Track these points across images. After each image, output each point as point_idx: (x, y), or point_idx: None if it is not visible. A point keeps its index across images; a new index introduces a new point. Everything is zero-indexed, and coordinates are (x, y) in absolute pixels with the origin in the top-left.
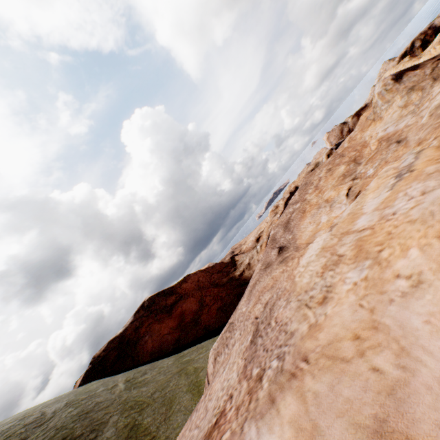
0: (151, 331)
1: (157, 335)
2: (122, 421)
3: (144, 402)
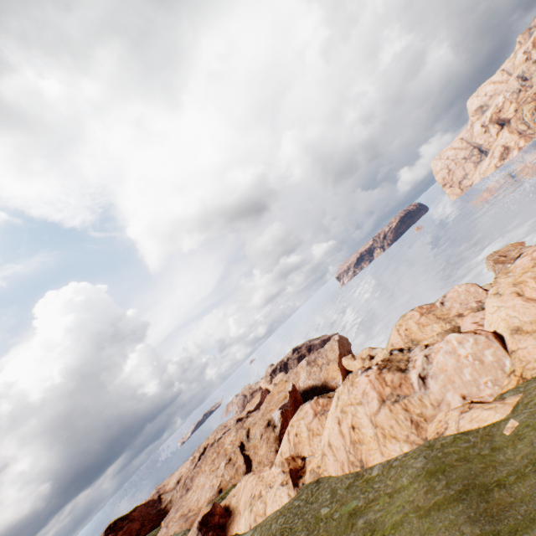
0: None
1: None
2: None
3: None
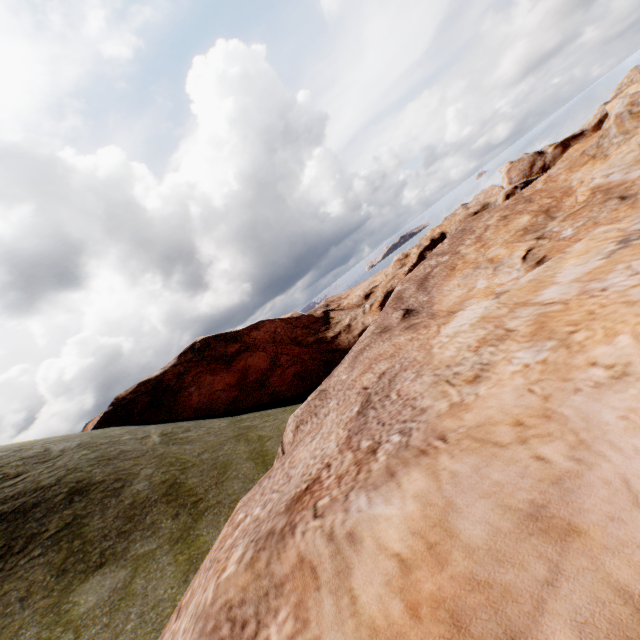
0: (200, 382)
1: (207, 389)
2: (159, 476)
3: (189, 461)
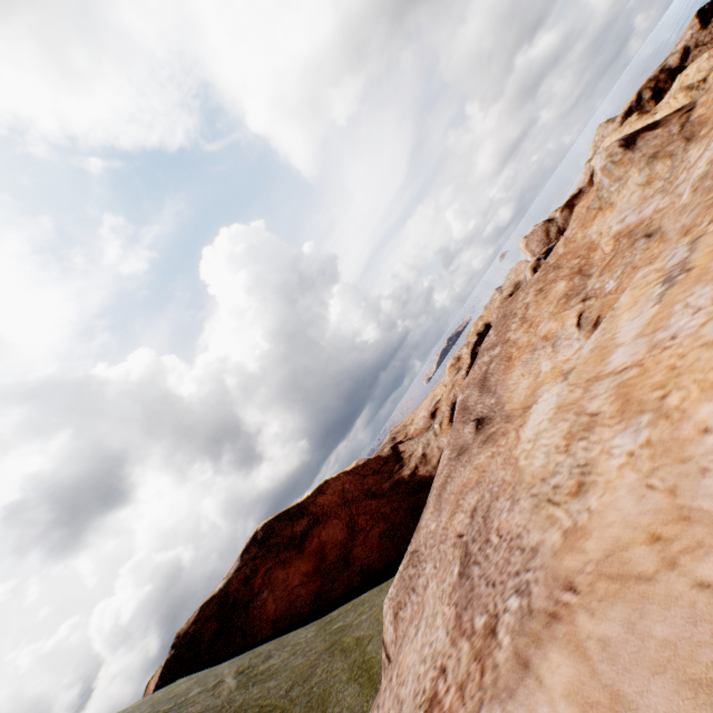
0: (272, 581)
1: (282, 589)
2: None
3: (275, 707)
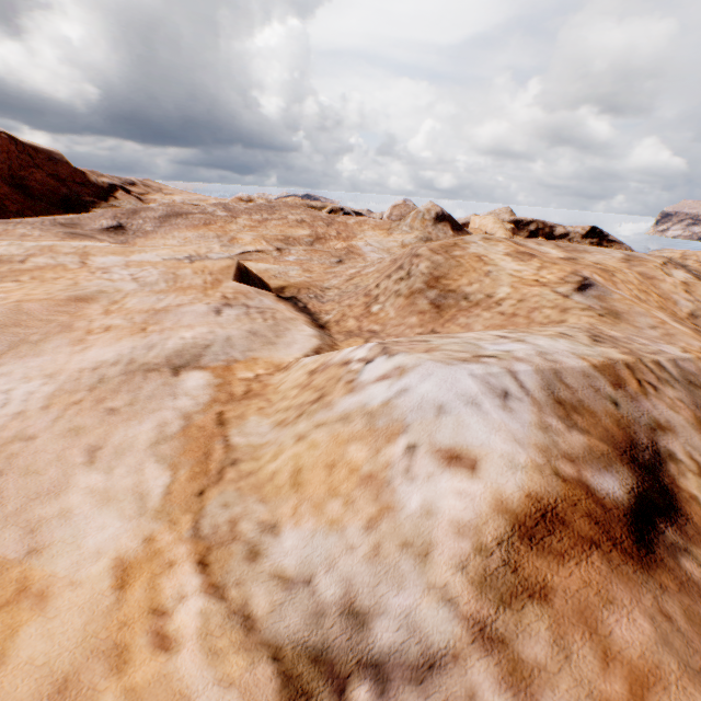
0: None
1: None
2: None
3: None
